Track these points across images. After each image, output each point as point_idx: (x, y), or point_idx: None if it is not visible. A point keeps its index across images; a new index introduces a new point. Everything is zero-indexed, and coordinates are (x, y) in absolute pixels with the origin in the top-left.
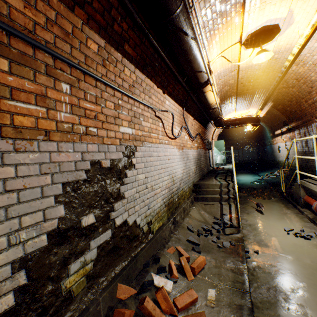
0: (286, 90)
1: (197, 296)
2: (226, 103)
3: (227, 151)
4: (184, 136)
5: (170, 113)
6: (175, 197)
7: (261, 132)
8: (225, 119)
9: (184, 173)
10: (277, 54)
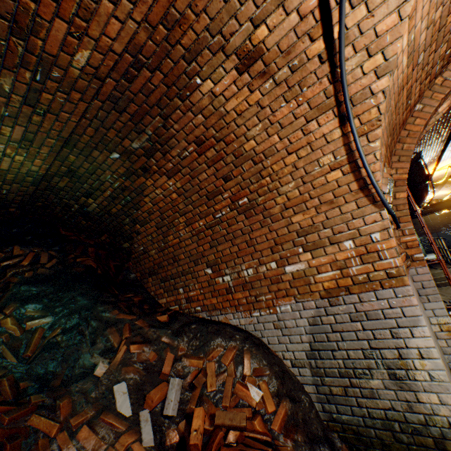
0: None
1: None
2: None
3: None
4: None
5: None
6: None
7: None
8: None
9: None
10: None
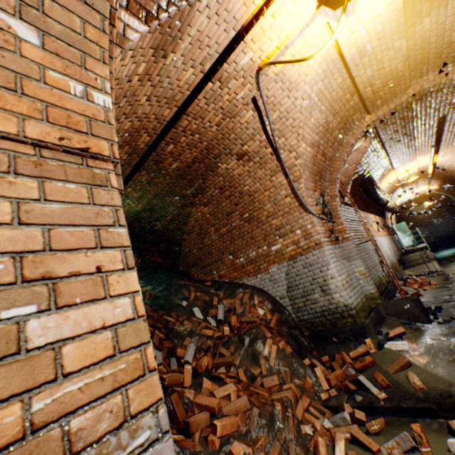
0: (442, 174)
1: (424, 281)
2: (394, 194)
3: (412, 232)
4: (379, 230)
5: (376, 221)
6: (392, 263)
7: (446, 199)
8: (397, 202)
9: (389, 251)
10: (421, 167)
